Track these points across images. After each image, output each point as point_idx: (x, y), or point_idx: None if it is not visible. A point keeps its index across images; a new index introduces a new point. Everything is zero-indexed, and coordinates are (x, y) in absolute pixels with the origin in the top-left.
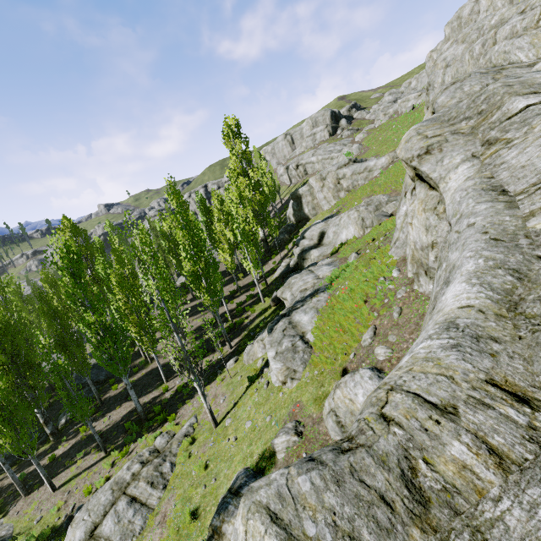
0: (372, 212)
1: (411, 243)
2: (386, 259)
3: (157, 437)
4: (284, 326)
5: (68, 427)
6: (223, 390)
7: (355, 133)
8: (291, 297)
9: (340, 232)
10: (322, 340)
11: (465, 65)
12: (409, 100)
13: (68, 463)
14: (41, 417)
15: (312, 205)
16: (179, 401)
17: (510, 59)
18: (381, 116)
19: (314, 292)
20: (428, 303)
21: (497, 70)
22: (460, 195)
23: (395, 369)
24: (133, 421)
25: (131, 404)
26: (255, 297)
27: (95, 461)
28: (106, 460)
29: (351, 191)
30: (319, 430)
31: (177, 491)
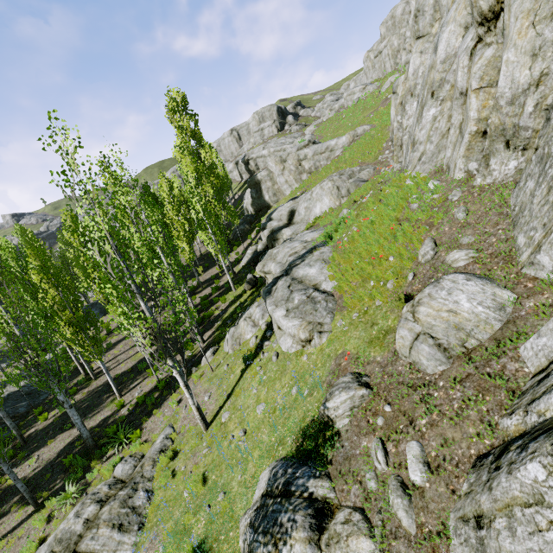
0: (346, 181)
1: (470, 123)
2: (411, 180)
3: (117, 465)
4: (287, 283)
5: None
6: (205, 386)
7: (304, 128)
8: (278, 264)
9: (313, 207)
10: (349, 281)
11: None
12: (354, 93)
13: None
14: None
15: (273, 191)
16: (142, 414)
17: None
18: (327, 111)
19: (312, 249)
20: (506, 190)
21: None
22: None
23: None
24: (77, 454)
25: (70, 434)
26: (222, 289)
27: (18, 521)
28: (36, 515)
29: (313, 173)
30: (398, 371)
31: (163, 527)
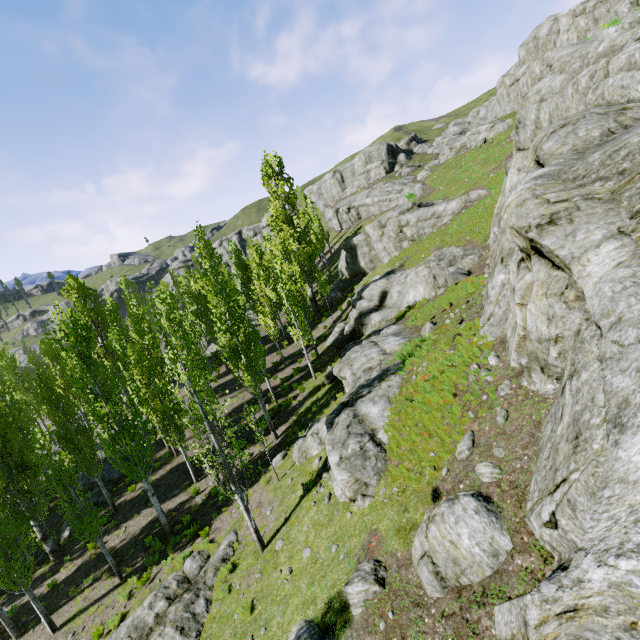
0: (445, 269)
1: (517, 327)
2: (478, 339)
3: (187, 559)
4: (348, 421)
5: (72, 541)
6: (269, 496)
7: (416, 171)
8: (352, 377)
9: (406, 293)
10: (400, 443)
11: (567, 100)
12: (480, 132)
13: (73, 592)
14: (39, 531)
15: (369, 257)
16: (213, 508)
17: (630, 95)
18: (447, 150)
19: (383, 374)
20: (545, 407)
21: (619, 110)
22: (612, 288)
23: (578, 589)
24: (156, 535)
25: (152, 511)
26: (304, 371)
27: (107, 590)
28: (121, 589)
29: (416, 241)
30: (408, 579)
31: None
